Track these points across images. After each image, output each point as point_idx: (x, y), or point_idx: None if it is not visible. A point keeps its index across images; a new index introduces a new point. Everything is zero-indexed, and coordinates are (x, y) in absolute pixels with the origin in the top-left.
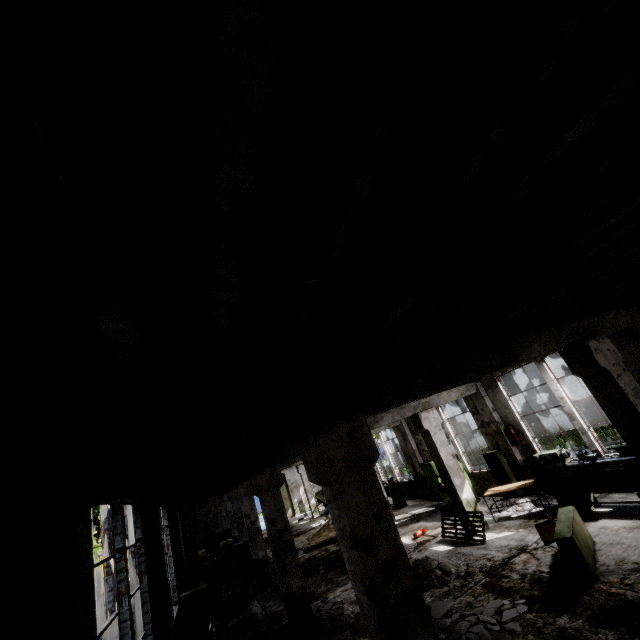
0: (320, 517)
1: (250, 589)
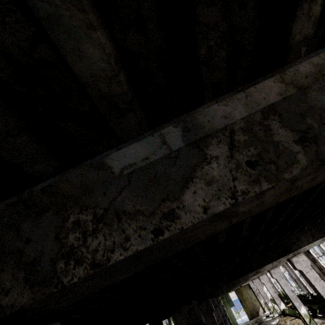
0: (278, 316)
1: None
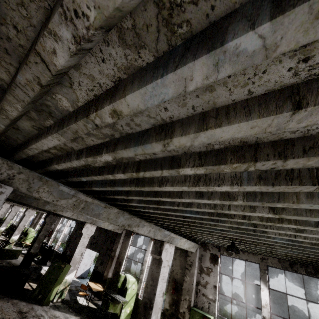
0: None
1: None
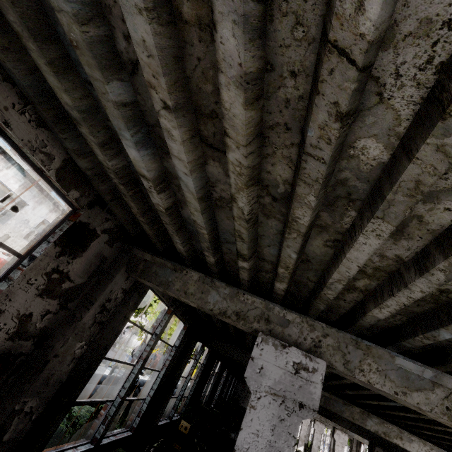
0: None
1: (235, 431)
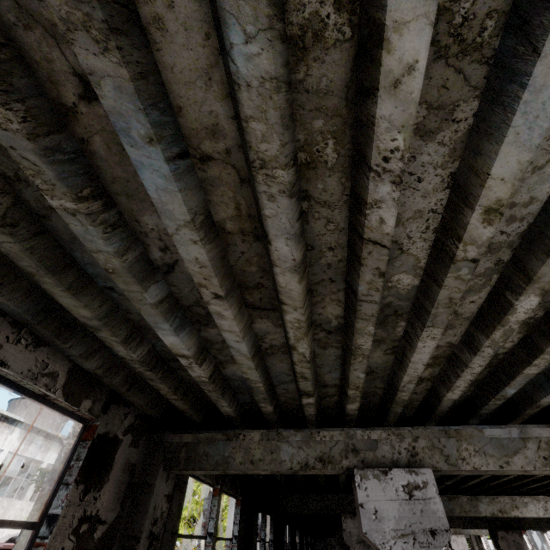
0: None
1: None
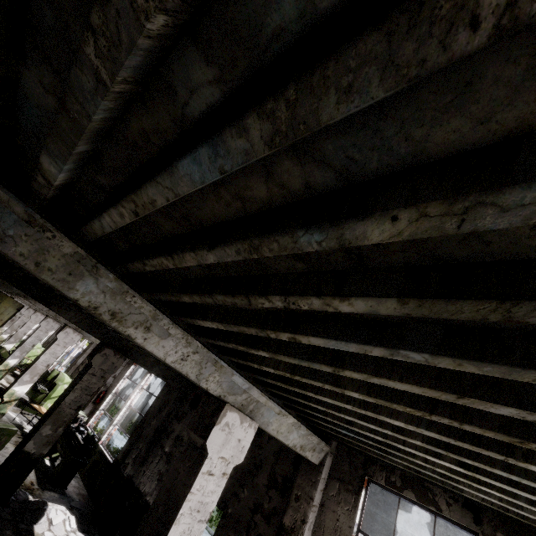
0: None
1: None
